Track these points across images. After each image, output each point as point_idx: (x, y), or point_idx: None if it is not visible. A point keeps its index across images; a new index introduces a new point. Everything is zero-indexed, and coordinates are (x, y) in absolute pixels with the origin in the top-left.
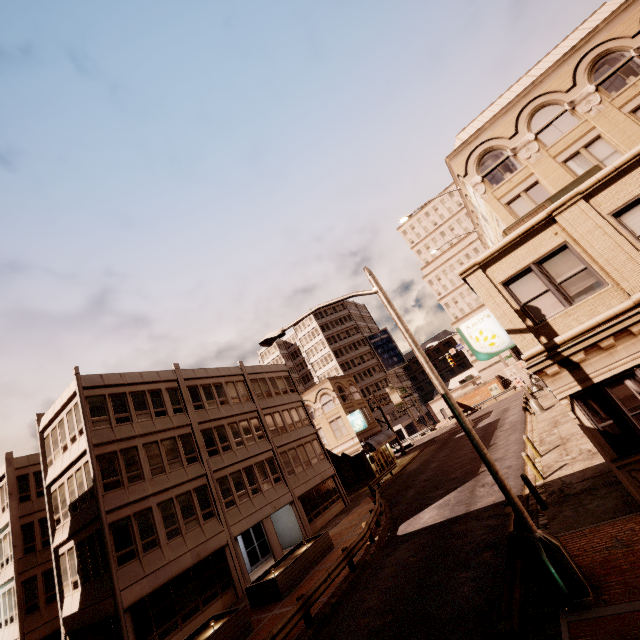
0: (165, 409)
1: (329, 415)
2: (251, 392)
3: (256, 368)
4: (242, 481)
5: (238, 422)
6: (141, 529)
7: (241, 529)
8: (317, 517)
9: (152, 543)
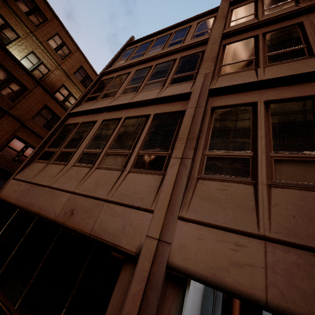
0: (183, 39)
1: None
2: None
3: None
4: None
5: None
6: (74, 138)
7: (219, 265)
8: None
9: (67, 156)
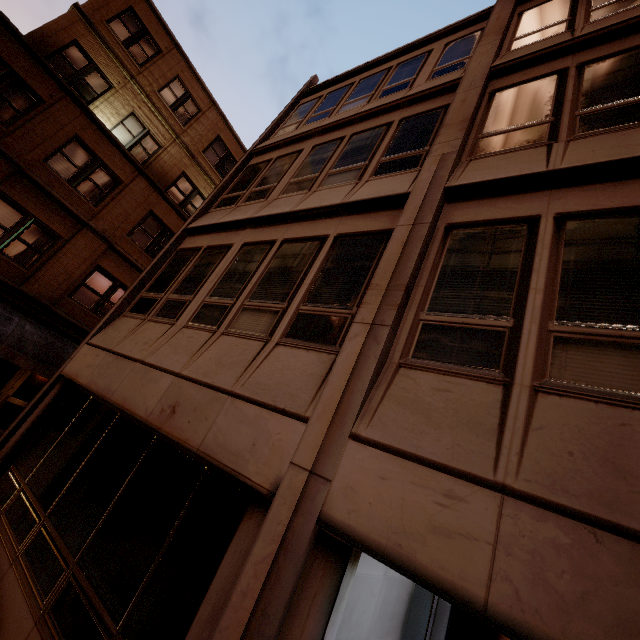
0: (412, 80)
1: None
2: None
3: None
4: None
5: None
6: (190, 275)
7: (410, 530)
8: None
9: (176, 308)
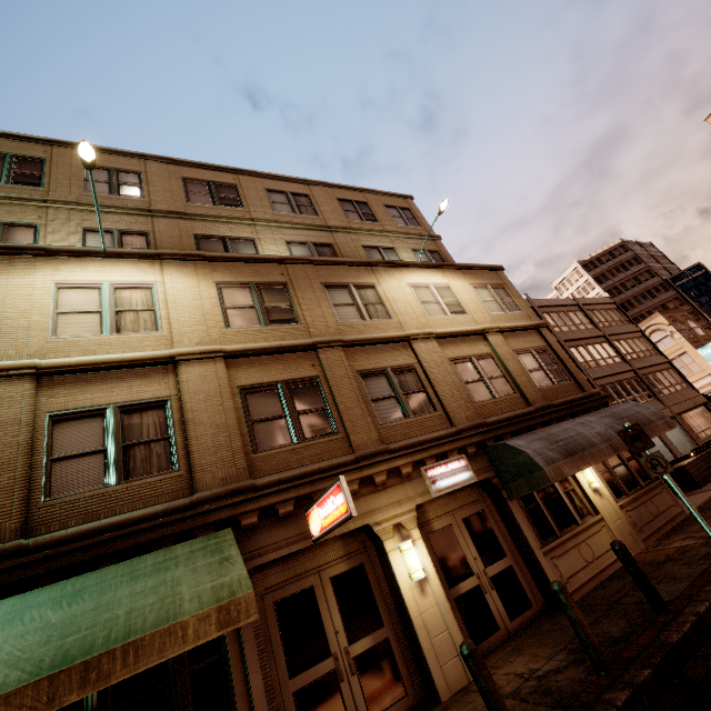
0: None
1: (666, 353)
2: (592, 320)
3: (585, 300)
4: (618, 392)
5: (592, 344)
6: None
7: None
8: (702, 437)
9: None
